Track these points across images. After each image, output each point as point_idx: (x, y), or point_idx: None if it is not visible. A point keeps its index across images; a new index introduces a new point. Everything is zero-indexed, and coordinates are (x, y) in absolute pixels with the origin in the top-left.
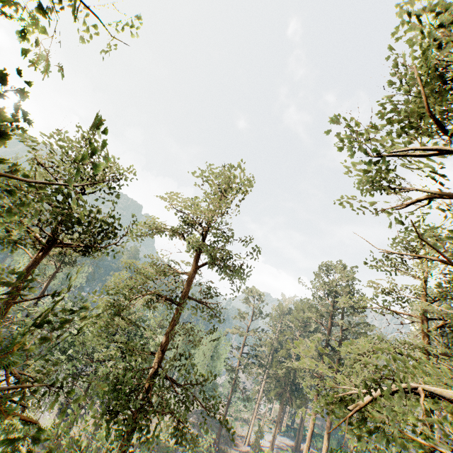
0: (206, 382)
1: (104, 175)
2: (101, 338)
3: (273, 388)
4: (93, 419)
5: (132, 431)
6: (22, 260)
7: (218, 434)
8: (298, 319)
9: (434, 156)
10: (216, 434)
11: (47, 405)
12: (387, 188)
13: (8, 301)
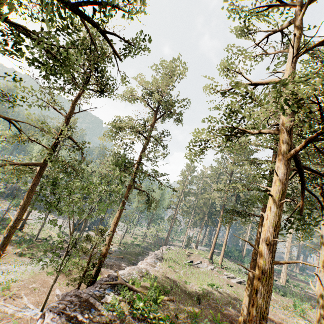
0: (162, 174)
1: (105, 51)
2: (111, 139)
3: (197, 215)
4: (93, 233)
5: (127, 194)
6: (34, 147)
7: (165, 241)
8: (213, 177)
9: (266, 9)
10: (165, 241)
11: (67, 225)
12: (248, 33)
13: (70, 112)
